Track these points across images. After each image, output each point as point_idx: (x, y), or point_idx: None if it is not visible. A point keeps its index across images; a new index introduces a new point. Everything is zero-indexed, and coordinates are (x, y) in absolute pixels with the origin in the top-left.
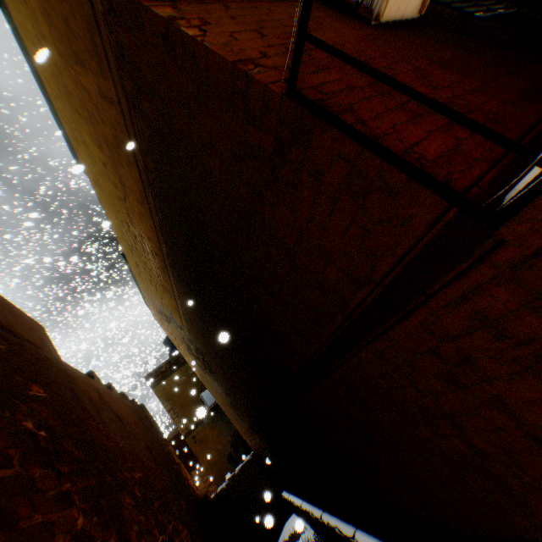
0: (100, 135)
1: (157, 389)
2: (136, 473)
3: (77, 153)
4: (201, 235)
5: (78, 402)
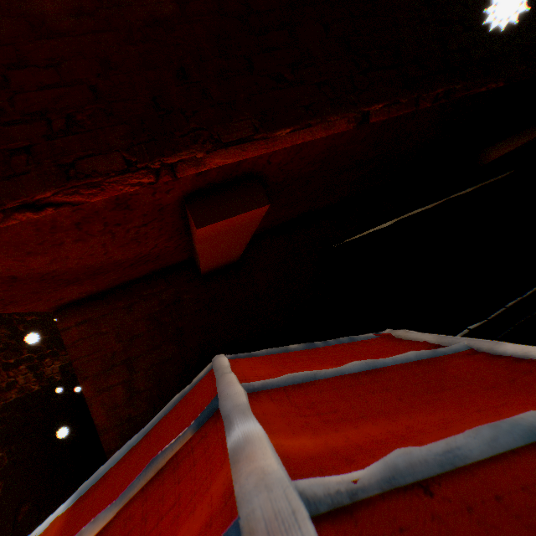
0: None
1: None
2: (32, 318)
3: None
4: None
5: None
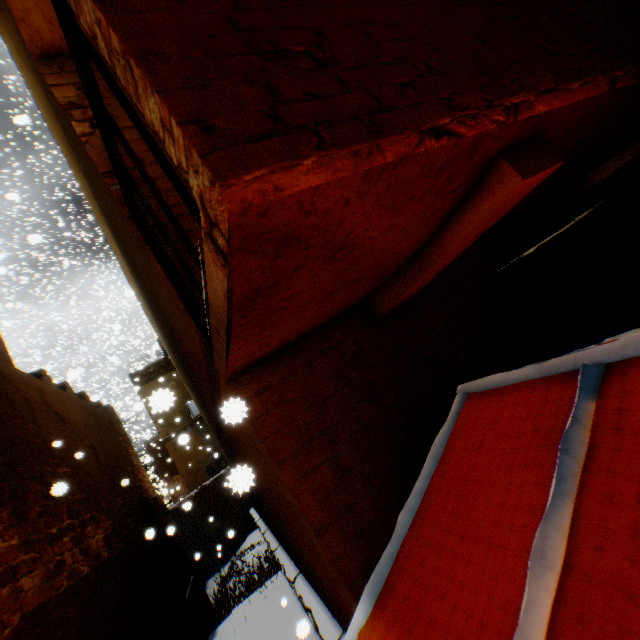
0: (58, 131)
1: (142, 390)
2: (63, 469)
3: (49, 126)
4: (137, 270)
5: (8, 402)
